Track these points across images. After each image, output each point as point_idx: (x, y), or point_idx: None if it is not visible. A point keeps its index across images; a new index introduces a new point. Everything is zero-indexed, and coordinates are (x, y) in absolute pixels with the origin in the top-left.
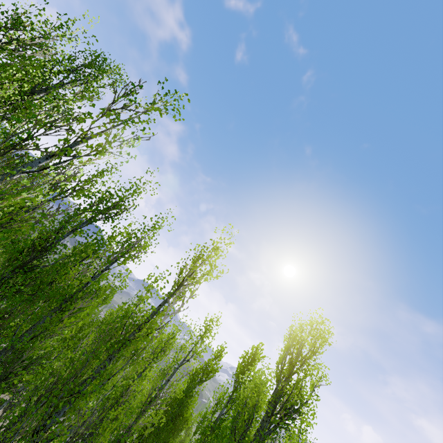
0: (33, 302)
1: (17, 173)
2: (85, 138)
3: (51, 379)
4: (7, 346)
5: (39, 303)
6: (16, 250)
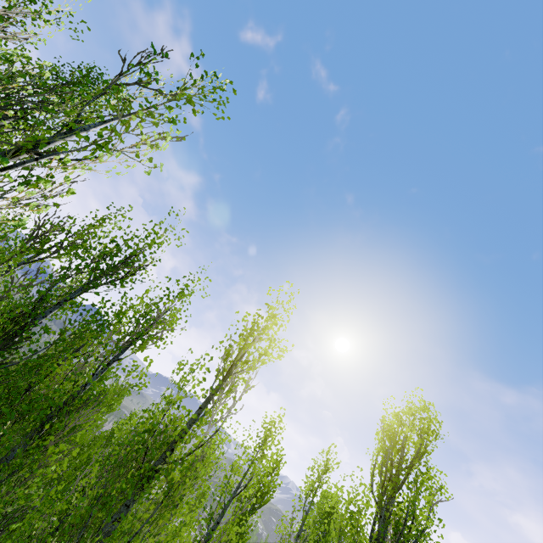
0: None
1: None
2: (74, 129)
3: None
4: None
5: (4, 426)
6: None
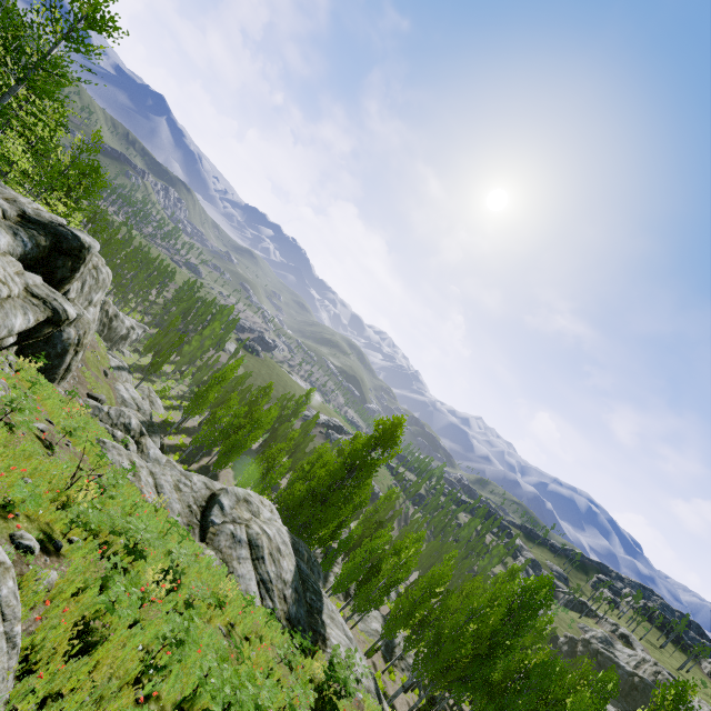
0: None
1: None
2: None
3: None
4: None
5: None
6: None
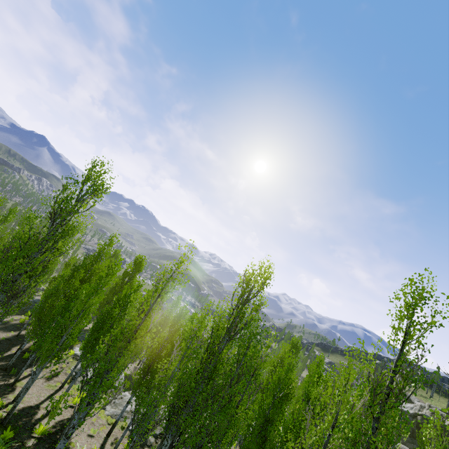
0: None
1: None
2: None
3: None
4: None
5: None
6: None
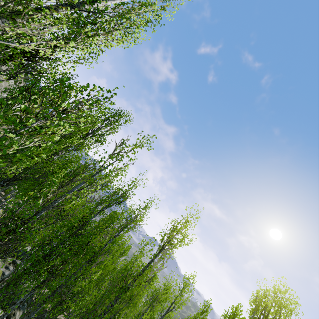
0: (77, 255)
1: (71, 192)
2: (101, 170)
3: (83, 309)
4: (63, 282)
5: (80, 256)
6: (71, 225)
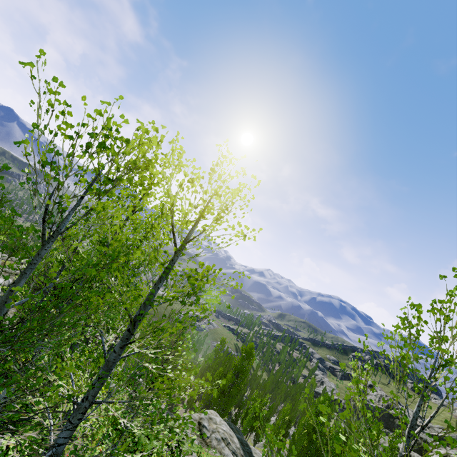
0: None
1: None
2: None
3: None
4: None
5: None
6: None
